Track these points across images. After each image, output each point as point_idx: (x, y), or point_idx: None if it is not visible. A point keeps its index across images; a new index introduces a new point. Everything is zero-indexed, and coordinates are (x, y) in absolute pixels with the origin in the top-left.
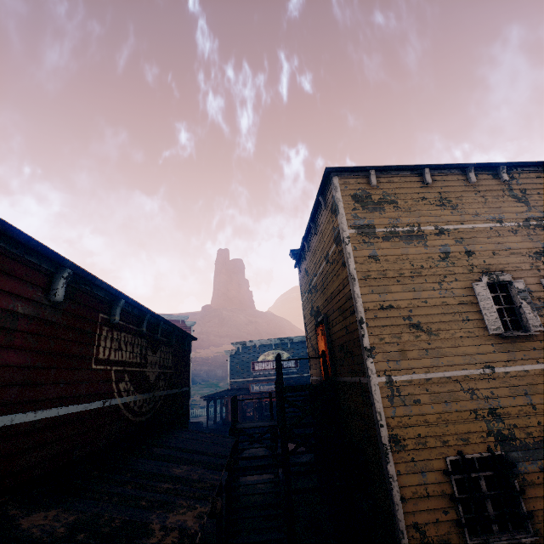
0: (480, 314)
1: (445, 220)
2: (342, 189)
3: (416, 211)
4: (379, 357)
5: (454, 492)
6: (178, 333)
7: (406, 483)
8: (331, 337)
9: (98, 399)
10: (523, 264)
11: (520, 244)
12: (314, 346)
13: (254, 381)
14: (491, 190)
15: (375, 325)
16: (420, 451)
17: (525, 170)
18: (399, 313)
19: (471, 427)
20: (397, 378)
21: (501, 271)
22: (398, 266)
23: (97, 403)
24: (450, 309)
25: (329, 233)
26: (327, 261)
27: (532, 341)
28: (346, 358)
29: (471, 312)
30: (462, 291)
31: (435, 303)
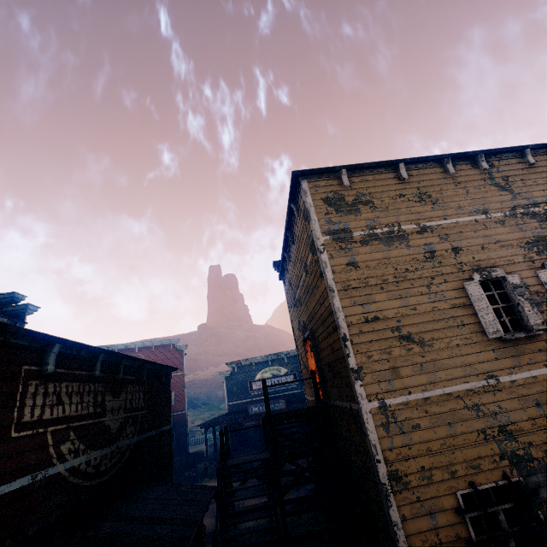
0: (476, 317)
1: (427, 217)
2: (312, 193)
3: (395, 209)
4: (368, 378)
5: (470, 535)
6: (152, 367)
7: (414, 529)
8: (319, 354)
9: (23, 475)
10: (515, 257)
11: (509, 235)
12: (305, 363)
13: (253, 401)
14: (472, 181)
15: (360, 342)
16: (426, 488)
17: (505, 156)
18: (387, 324)
19: (481, 451)
20: (391, 401)
21: (492, 267)
22: (380, 272)
23: (21, 480)
24: (443, 315)
25: (304, 241)
26: (306, 272)
27: (536, 341)
28: (335, 379)
29: (465, 315)
30: (453, 292)
31: (425, 310)
